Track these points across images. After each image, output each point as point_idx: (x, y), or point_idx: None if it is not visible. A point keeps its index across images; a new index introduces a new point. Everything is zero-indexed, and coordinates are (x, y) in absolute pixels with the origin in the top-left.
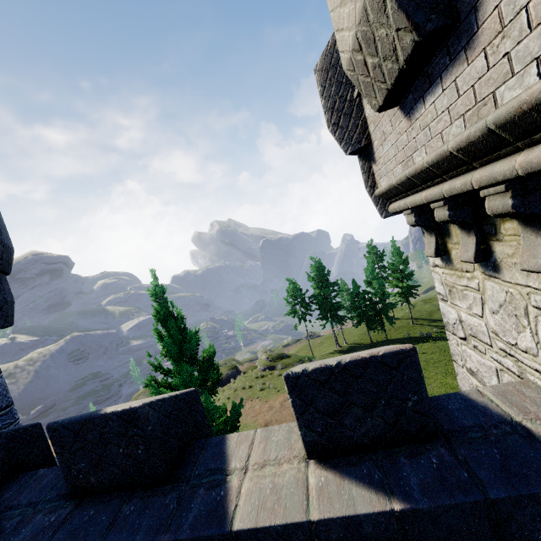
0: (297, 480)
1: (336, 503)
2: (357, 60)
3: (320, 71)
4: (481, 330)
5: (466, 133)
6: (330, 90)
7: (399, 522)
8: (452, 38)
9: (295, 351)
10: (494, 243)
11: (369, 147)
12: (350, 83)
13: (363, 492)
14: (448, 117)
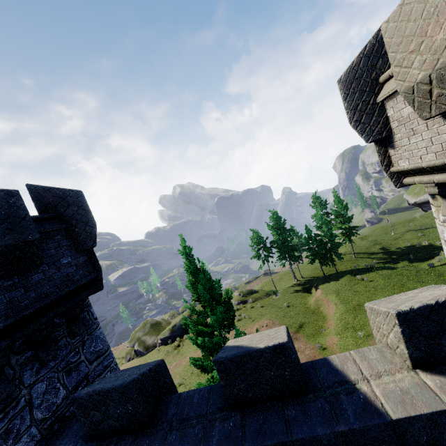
0: (417, 384)
1: None
2: (420, 88)
3: (344, 82)
4: None
5: None
6: (353, 96)
7: None
8: None
9: (259, 286)
10: None
11: (387, 137)
12: (373, 91)
13: None
14: None
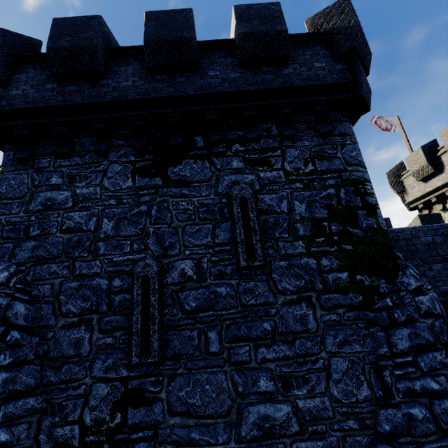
0: None
1: None
2: (416, 172)
3: (388, 174)
4: None
5: (443, 183)
6: (391, 178)
7: None
8: (438, 172)
9: None
10: (446, 205)
11: (404, 192)
12: (399, 177)
13: None
14: (438, 182)
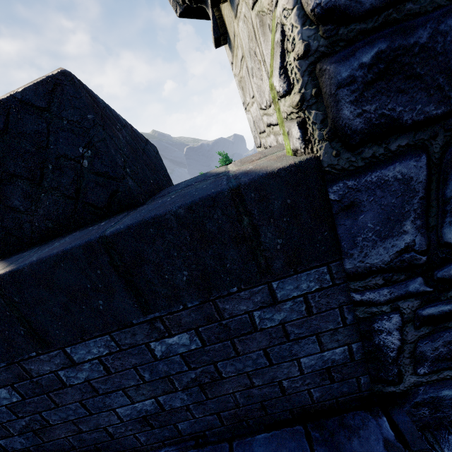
0: None
1: None
2: None
3: None
4: (258, 116)
5: None
6: None
7: (4, 295)
8: None
9: None
10: None
11: None
12: None
13: None
14: None
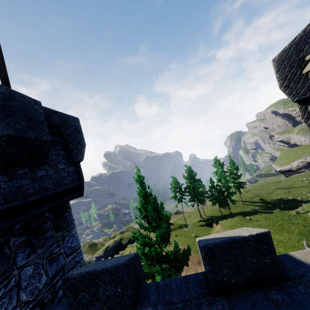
0: None
1: None
2: None
3: (277, 61)
4: None
5: None
6: (284, 69)
7: None
8: None
9: (173, 221)
10: None
11: (308, 98)
12: (300, 66)
13: None
14: None
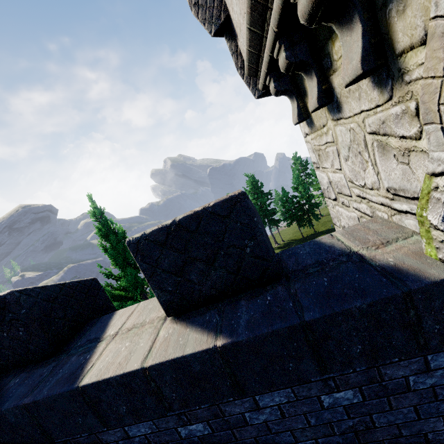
0: (149, 336)
1: (170, 349)
2: None
3: None
4: (343, 183)
5: None
6: None
7: (223, 357)
8: None
9: None
10: (333, 78)
11: (231, 22)
12: None
13: (198, 335)
14: None
